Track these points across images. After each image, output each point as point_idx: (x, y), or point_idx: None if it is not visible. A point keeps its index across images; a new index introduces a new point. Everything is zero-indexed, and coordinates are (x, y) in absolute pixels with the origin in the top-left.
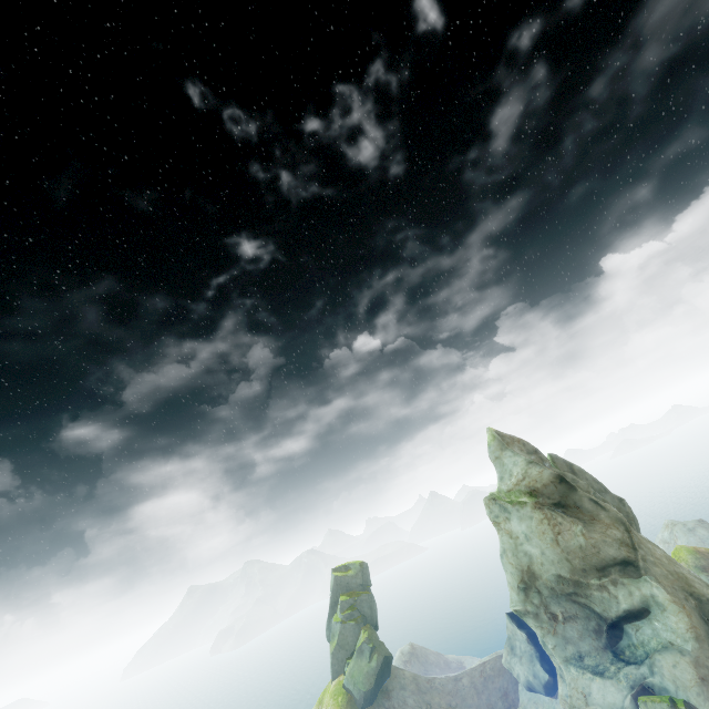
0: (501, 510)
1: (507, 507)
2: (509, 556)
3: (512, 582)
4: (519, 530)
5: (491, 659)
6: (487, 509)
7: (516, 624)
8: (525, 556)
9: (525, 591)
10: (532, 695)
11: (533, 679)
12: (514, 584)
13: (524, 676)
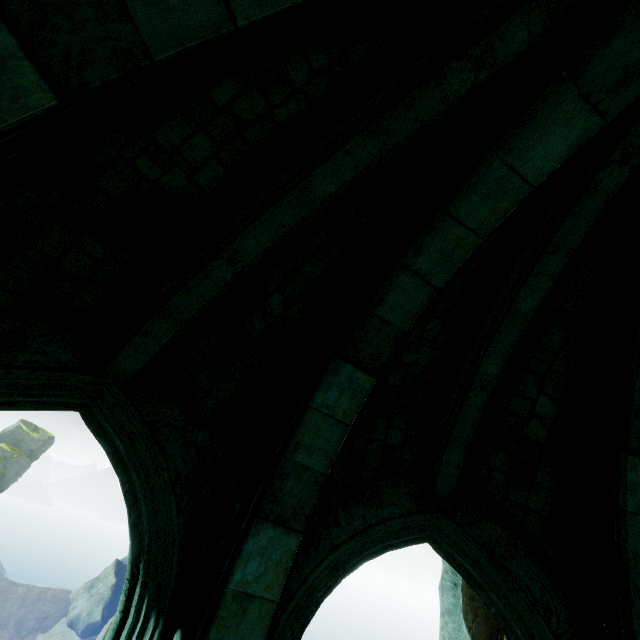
0: None
1: None
2: None
3: None
4: None
5: (60, 589)
6: None
7: (116, 570)
8: None
9: None
10: (68, 630)
11: (86, 615)
12: None
13: (81, 609)
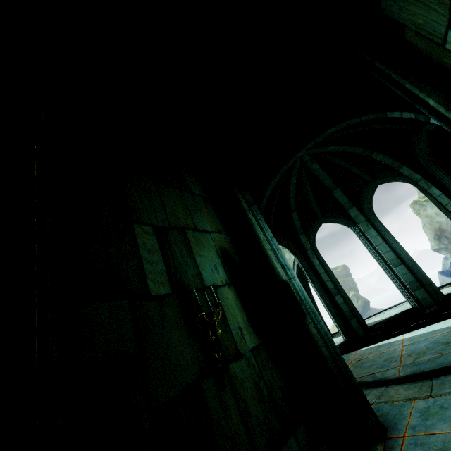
0: (420, 206)
1: (424, 204)
2: (427, 226)
3: (430, 238)
4: (432, 212)
5: None
6: (412, 208)
7: (445, 275)
8: (437, 223)
9: (438, 239)
10: None
11: None
12: (432, 238)
13: None
